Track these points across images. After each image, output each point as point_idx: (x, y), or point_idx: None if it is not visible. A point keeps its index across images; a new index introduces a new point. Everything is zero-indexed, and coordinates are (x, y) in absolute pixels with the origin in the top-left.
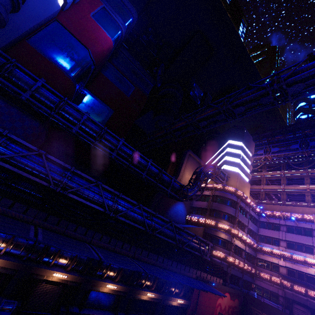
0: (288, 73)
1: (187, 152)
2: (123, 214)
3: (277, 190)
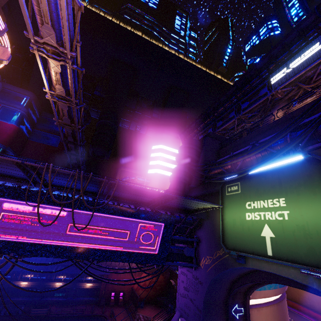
0: None
1: (118, 169)
2: None
3: None
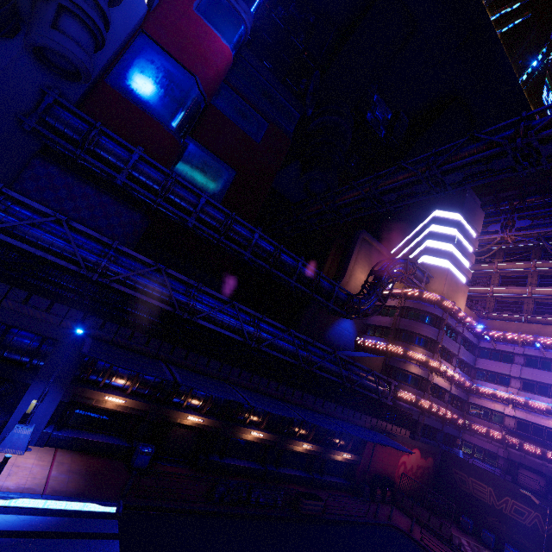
0: (546, 117)
1: (359, 235)
2: (269, 344)
3: (519, 296)
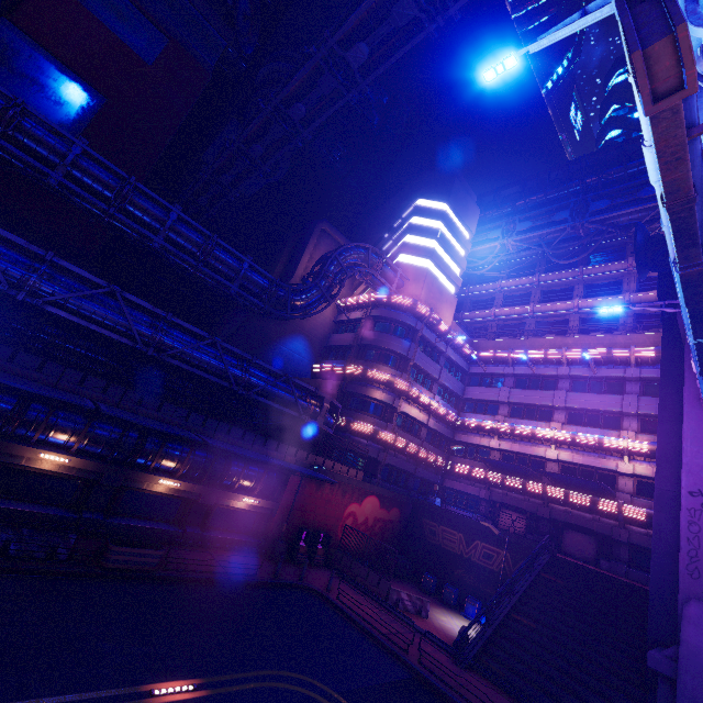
0: None
1: (316, 223)
2: (64, 302)
3: (521, 316)
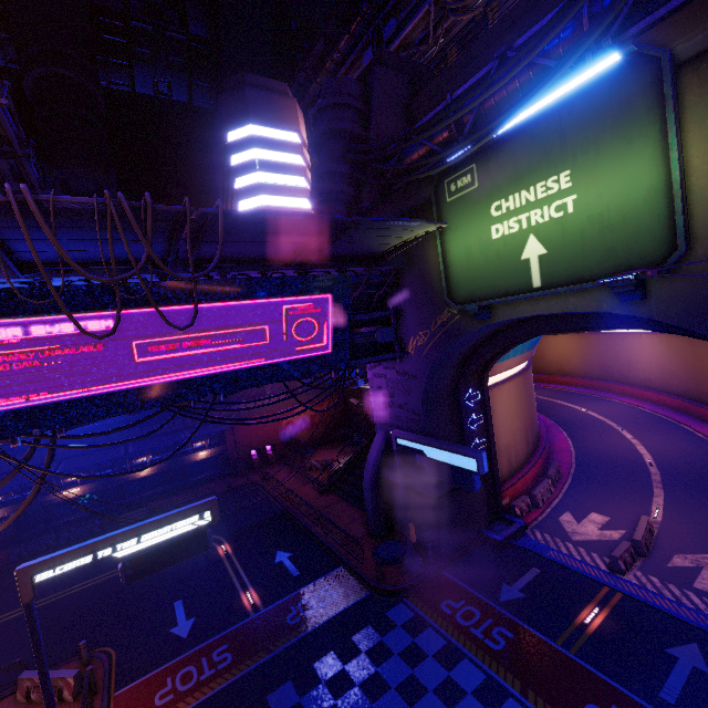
0: None
1: None
2: None
3: None
